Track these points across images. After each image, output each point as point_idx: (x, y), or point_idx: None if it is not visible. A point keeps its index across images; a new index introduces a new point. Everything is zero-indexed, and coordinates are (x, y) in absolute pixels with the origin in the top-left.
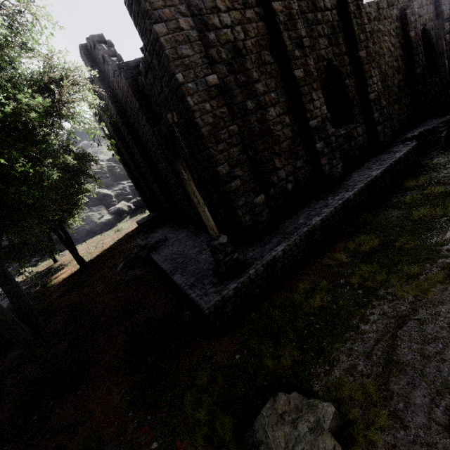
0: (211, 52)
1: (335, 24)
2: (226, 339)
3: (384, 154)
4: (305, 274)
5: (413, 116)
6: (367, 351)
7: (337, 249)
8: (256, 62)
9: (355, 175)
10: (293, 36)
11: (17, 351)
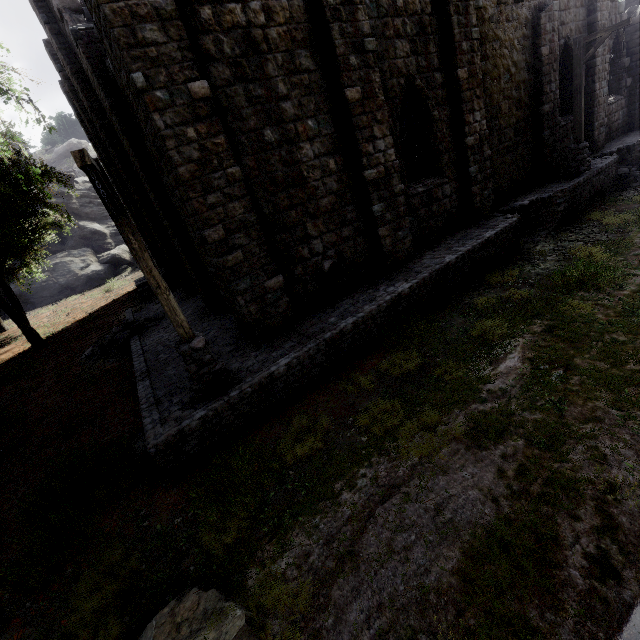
0: (205, 40)
1: (425, 19)
2: (176, 491)
3: (476, 228)
4: (313, 401)
5: (531, 174)
6: (328, 535)
7: (368, 368)
8: (286, 66)
9: (428, 256)
10: (349, 32)
11: None
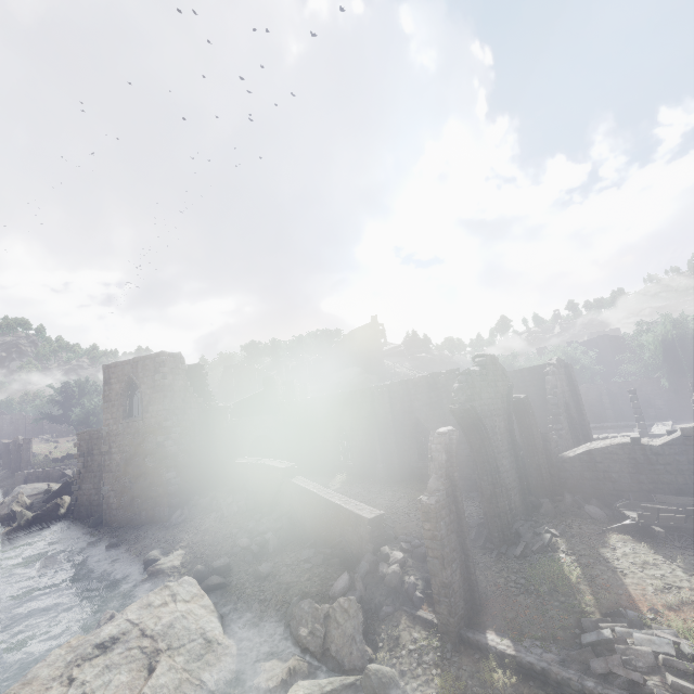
0: None
1: None
2: None
3: None
4: None
5: None
6: None
7: None
8: None
9: None
10: None
11: None
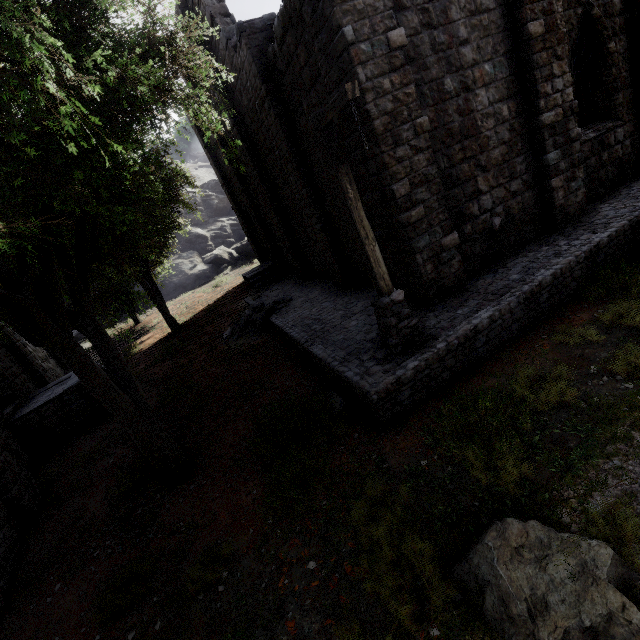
0: None
1: None
2: (402, 439)
3: None
4: (523, 356)
5: None
6: None
7: (577, 322)
8: (467, 8)
9: (605, 208)
10: None
11: (103, 429)
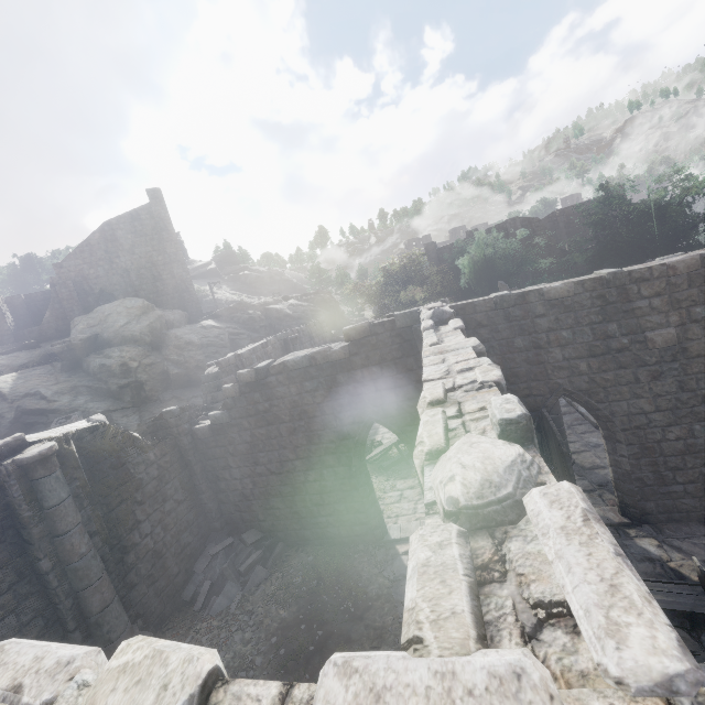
0: None
1: None
2: None
3: None
4: None
5: None
6: None
7: None
8: None
9: None
10: None
11: None
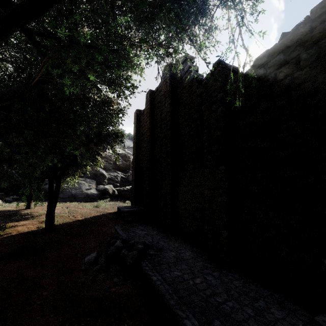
0: None
1: None
2: None
3: None
4: None
5: None
6: None
7: None
8: None
9: None
10: None
11: None
